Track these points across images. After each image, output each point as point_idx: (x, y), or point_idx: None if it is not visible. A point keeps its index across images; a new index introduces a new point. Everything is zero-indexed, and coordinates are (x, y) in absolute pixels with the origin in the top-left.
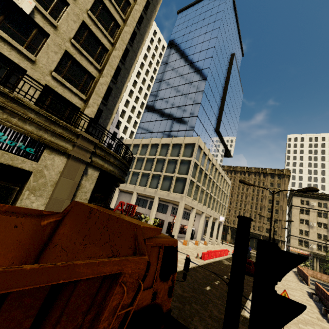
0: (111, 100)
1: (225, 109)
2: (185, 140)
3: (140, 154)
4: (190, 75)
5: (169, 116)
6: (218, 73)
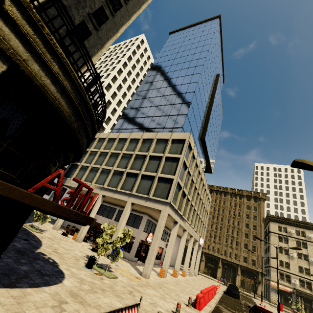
0: (87, 46)
1: (211, 120)
2: (173, 135)
3: (114, 149)
4: (180, 79)
5: (155, 114)
6: (207, 84)
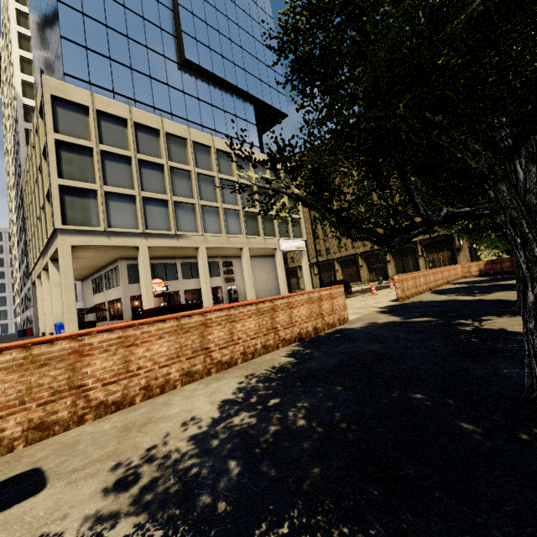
0: None
1: (190, 2)
2: (37, 106)
3: None
4: None
5: None
6: None
